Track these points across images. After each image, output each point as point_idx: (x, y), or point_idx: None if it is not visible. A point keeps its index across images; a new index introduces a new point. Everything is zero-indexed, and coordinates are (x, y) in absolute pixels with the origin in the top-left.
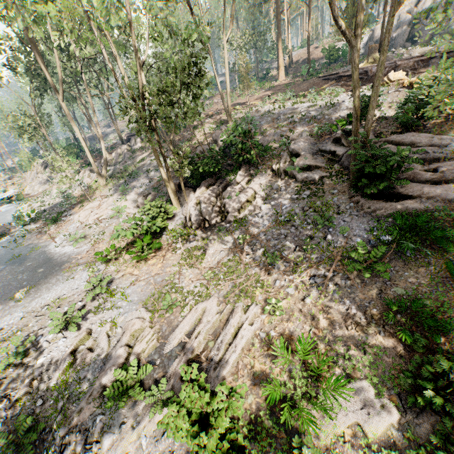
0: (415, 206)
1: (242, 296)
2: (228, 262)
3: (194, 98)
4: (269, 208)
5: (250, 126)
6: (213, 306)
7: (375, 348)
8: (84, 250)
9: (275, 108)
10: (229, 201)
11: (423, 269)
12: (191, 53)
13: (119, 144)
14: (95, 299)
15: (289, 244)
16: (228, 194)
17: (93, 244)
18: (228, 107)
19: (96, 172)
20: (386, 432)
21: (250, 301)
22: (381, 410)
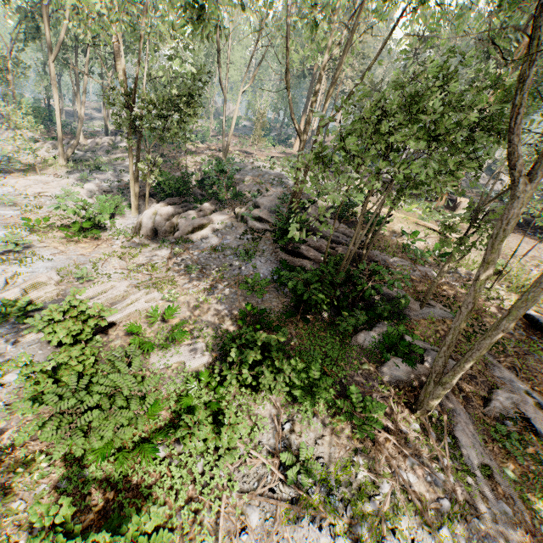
0: (307, 265)
1: (152, 286)
2: (155, 263)
3: (182, 122)
4: (214, 238)
5: (227, 167)
6: (123, 286)
7: (224, 330)
8: (10, 214)
9: (266, 167)
10: (183, 221)
11: (285, 300)
12: (191, 87)
13: (103, 134)
14: (4, 254)
15: (212, 265)
16: (186, 216)
17: (23, 212)
18: (226, 147)
19: (60, 148)
20: (199, 368)
21: (157, 291)
22: (203, 356)
